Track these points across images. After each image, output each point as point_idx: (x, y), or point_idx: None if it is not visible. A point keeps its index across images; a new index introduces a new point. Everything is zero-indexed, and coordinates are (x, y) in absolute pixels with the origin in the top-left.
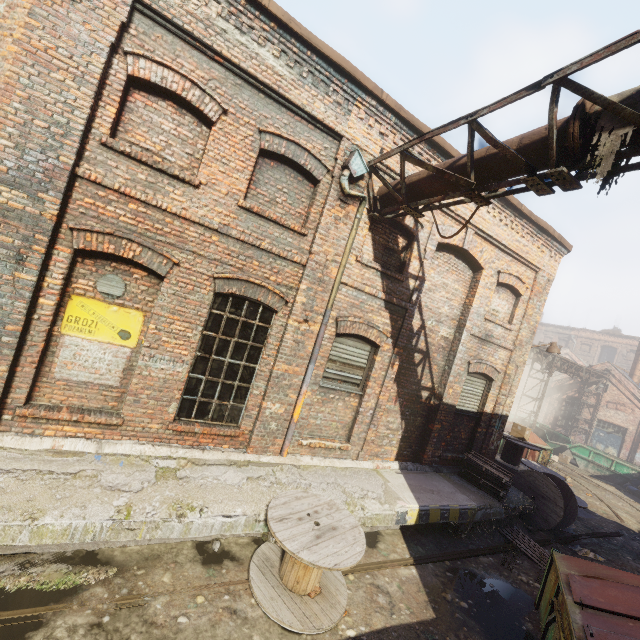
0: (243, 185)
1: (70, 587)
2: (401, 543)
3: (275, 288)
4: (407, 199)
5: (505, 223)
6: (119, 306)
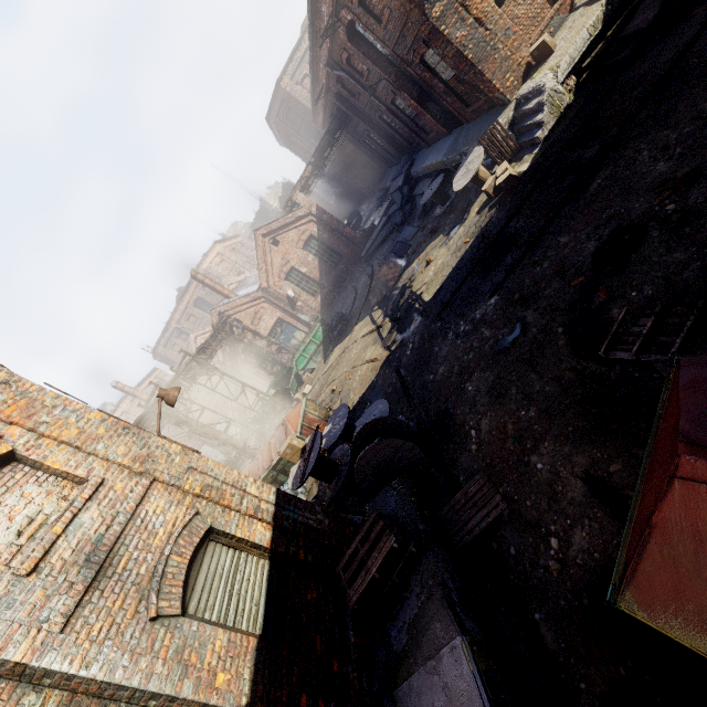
0: None
1: None
2: None
3: None
4: None
5: None
6: None
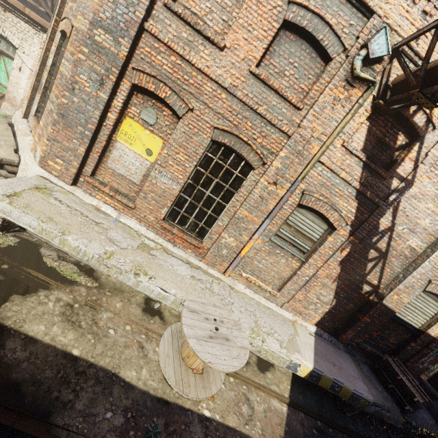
0: (259, 53)
1: (72, 280)
2: (287, 383)
3: (258, 149)
4: (424, 86)
5: None
6: (150, 131)
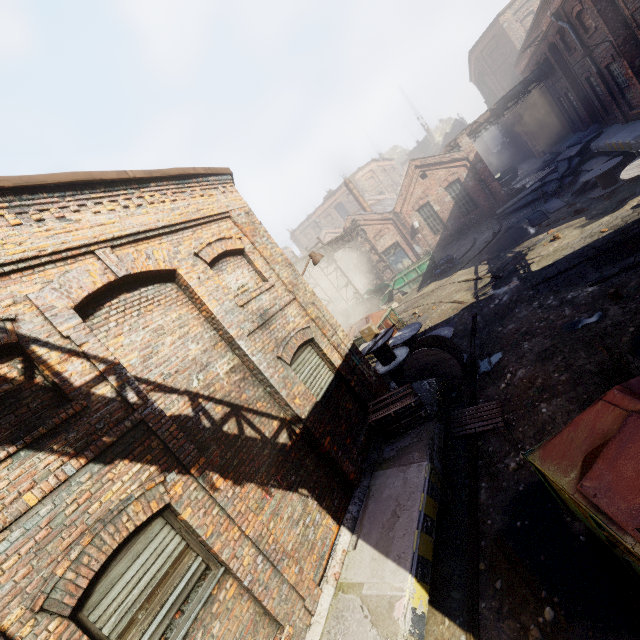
0: None
1: None
2: (442, 624)
3: None
4: None
5: (136, 205)
6: None
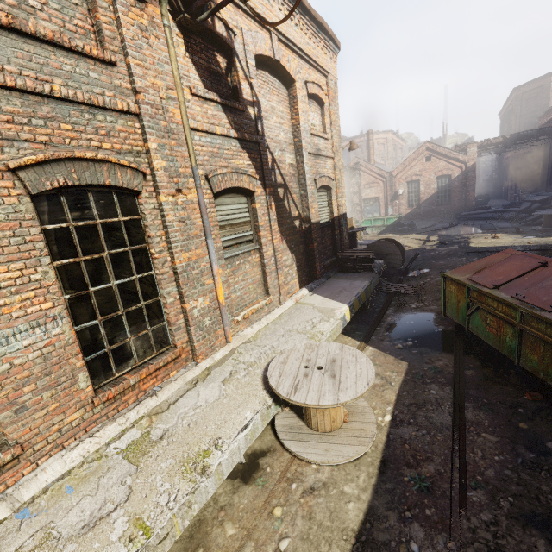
0: None
1: None
2: (346, 339)
3: (118, 160)
4: None
5: (295, 23)
6: None
